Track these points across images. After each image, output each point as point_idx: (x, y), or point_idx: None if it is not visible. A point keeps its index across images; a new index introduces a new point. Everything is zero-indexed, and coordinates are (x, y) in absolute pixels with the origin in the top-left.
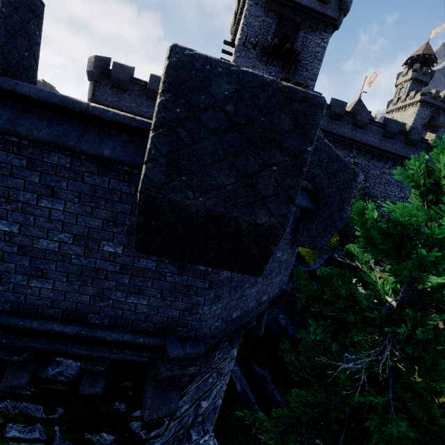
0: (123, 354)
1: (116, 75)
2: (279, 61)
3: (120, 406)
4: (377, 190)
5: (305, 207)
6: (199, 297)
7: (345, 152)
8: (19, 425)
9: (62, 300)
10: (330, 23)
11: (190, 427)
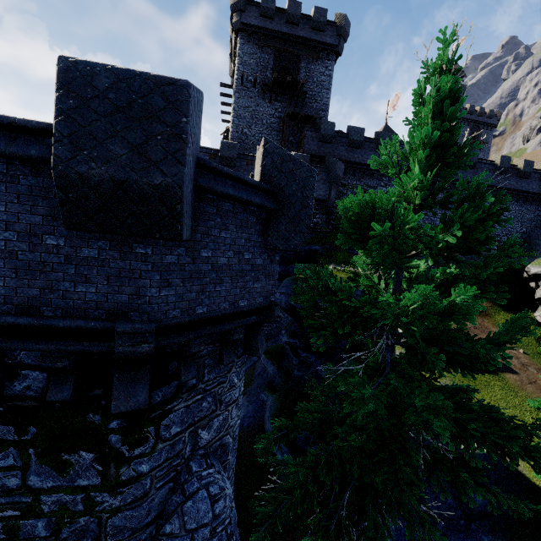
0: (81, 346)
1: None
2: (284, 96)
3: (95, 418)
4: None
5: (260, 204)
6: (145, 279)
7: (374, 182)
8: None
9: (14, 295)
10: (331, 50)
11: (189, 459)
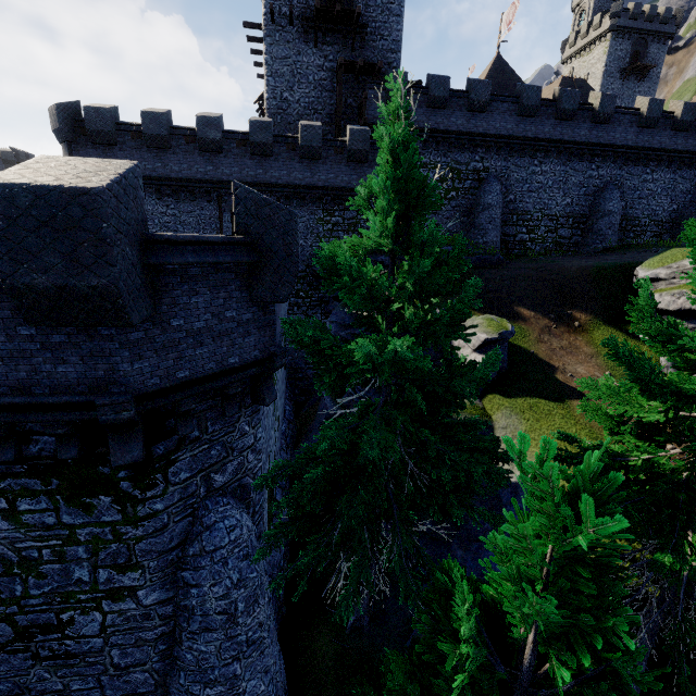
0: (73, 416)
1: (93, 126)
2: (336, 34)
3: (105, 470)
4: (527, 202)
5: (233, 262)
6: (116, 357)
7: (466, 156)
8: (27, 499)
9: (6, 380)
10: None
11: (205, 498)
